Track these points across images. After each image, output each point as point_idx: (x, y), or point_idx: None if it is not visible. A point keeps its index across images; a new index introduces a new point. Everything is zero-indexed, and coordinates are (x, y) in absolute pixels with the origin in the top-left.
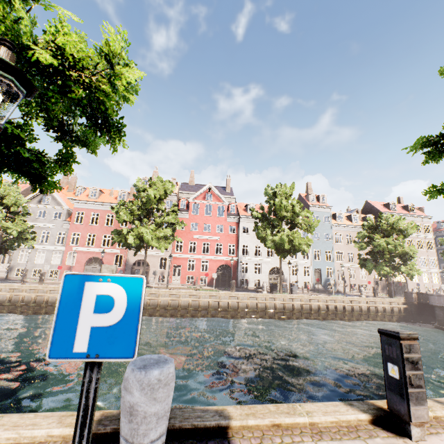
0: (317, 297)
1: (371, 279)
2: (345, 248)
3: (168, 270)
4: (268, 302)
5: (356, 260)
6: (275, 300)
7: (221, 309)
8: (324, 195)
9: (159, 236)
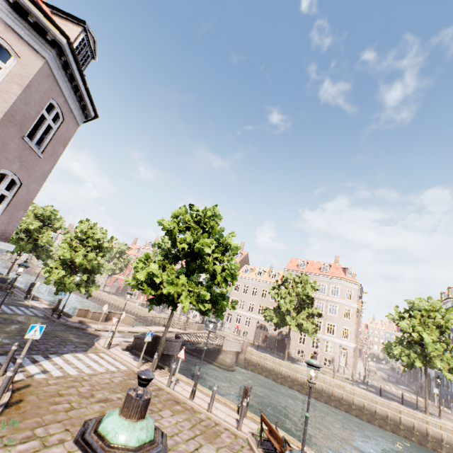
0: (152, 313)
1: (253, 328)
2: (239, 296)
3: (138, 291)
4: (131, 308)
5: (245, 308)
6: (135, 308)
7: (114, 306)
8: (239, 252)
9: (108, 268)
